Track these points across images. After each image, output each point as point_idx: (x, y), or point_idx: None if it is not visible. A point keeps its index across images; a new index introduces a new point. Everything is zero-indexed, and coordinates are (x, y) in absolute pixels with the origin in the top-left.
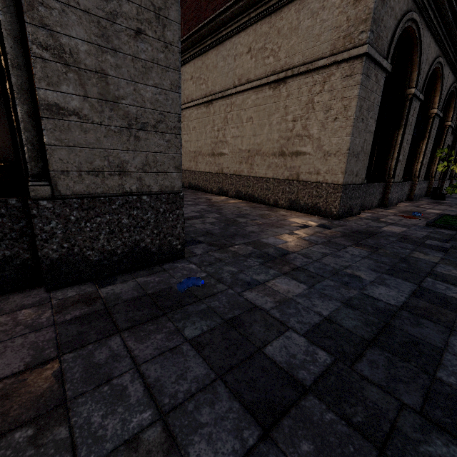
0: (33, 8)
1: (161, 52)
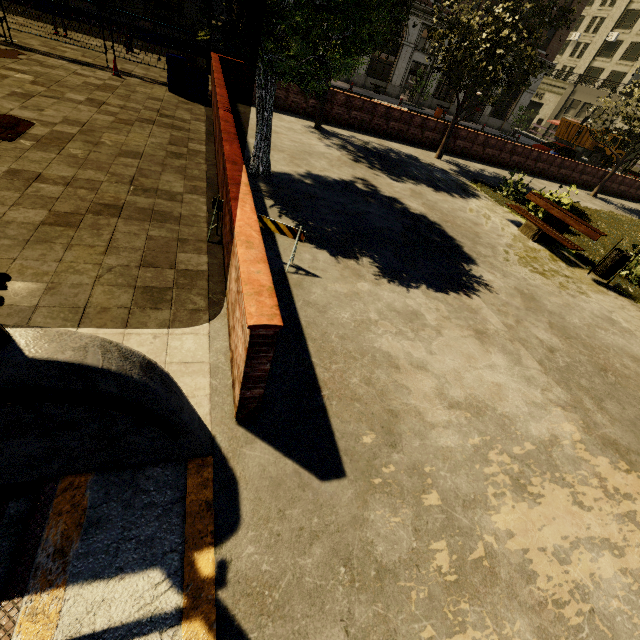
0: None
1: None
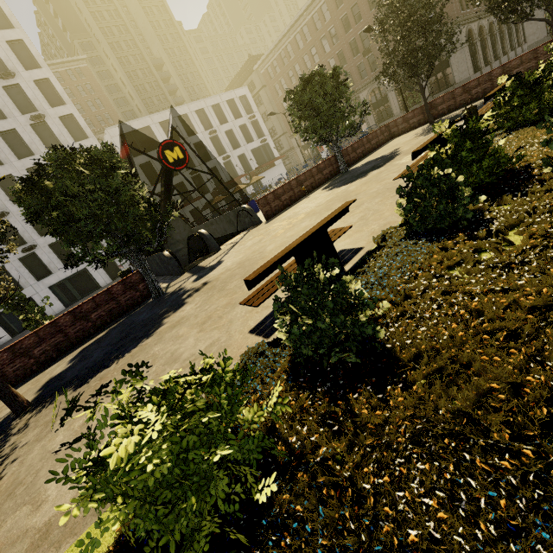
0: (453, 69)
1: (464, 63)
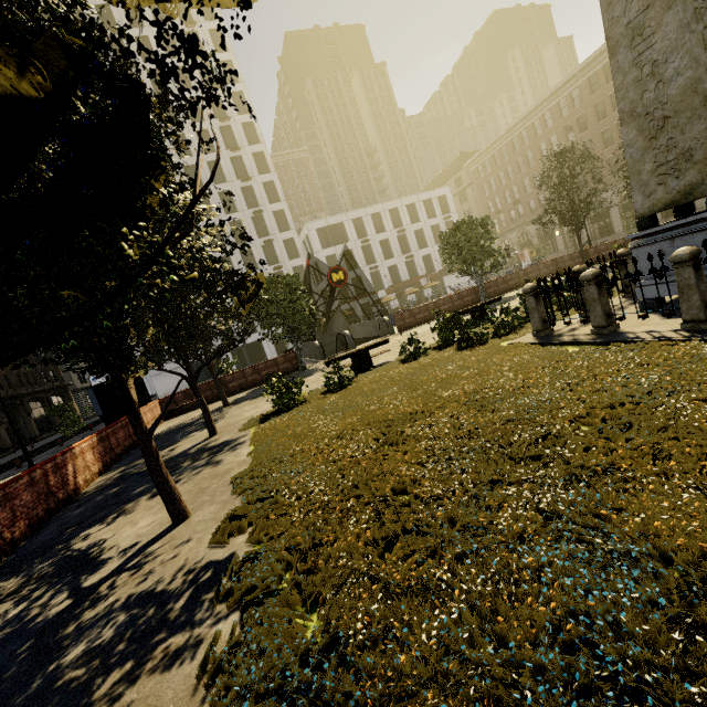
0: None
1: None
